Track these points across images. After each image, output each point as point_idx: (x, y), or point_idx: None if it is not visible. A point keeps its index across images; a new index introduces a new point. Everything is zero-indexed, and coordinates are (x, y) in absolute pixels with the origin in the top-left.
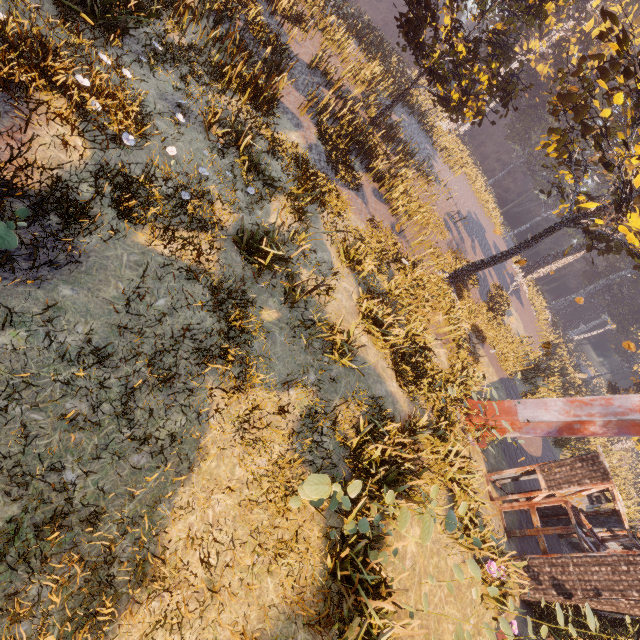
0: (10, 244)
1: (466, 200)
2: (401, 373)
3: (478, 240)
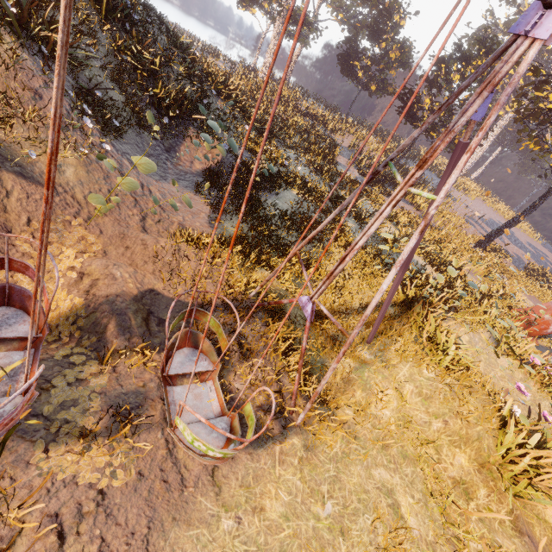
0: (274, 171)
1: (486, 213)
2: (437, 268)
3: (505, 235)
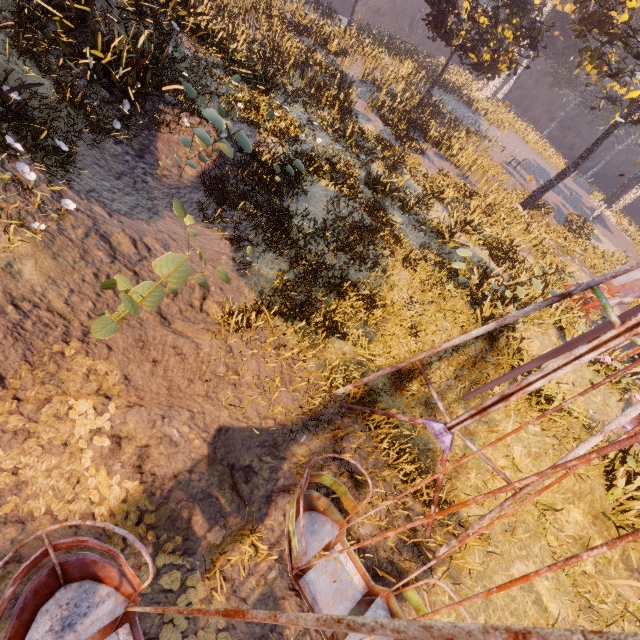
0: (302, 169)
1: (521, 151)
2: (496, 256)
3: (543, 180)
